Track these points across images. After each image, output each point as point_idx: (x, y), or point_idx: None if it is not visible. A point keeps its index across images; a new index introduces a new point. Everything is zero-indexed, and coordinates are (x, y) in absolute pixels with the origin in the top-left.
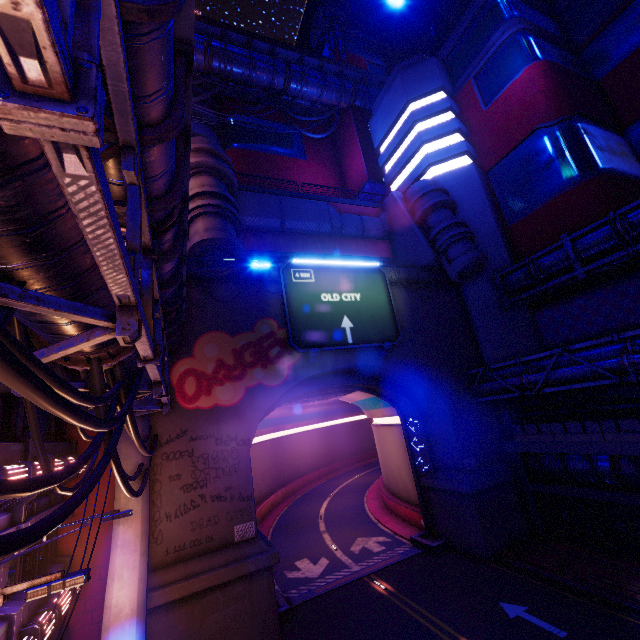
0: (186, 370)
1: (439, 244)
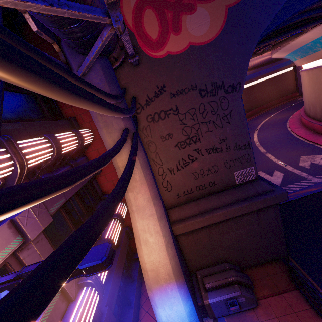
0: (138, 0)
1: None
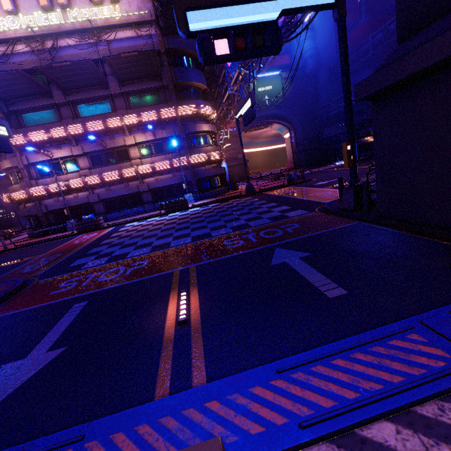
0: None
1: (304, 59)
